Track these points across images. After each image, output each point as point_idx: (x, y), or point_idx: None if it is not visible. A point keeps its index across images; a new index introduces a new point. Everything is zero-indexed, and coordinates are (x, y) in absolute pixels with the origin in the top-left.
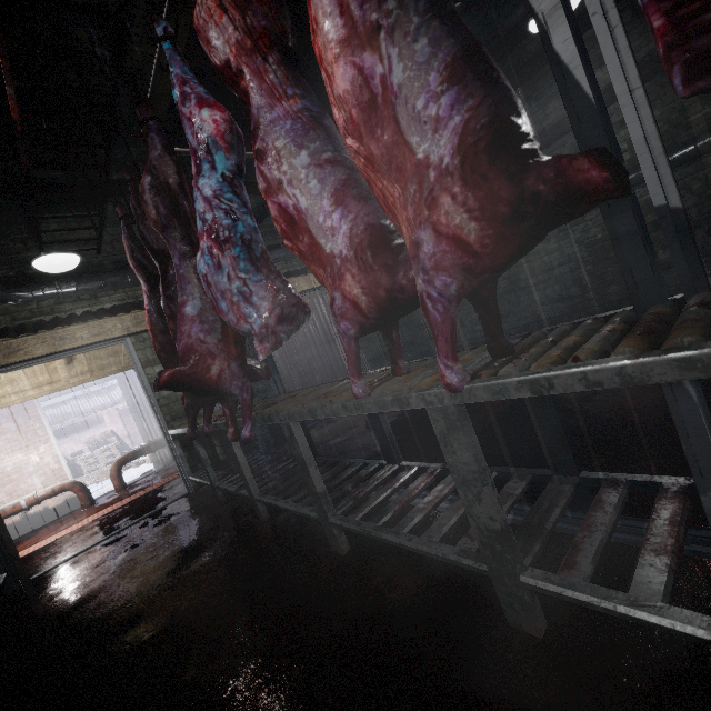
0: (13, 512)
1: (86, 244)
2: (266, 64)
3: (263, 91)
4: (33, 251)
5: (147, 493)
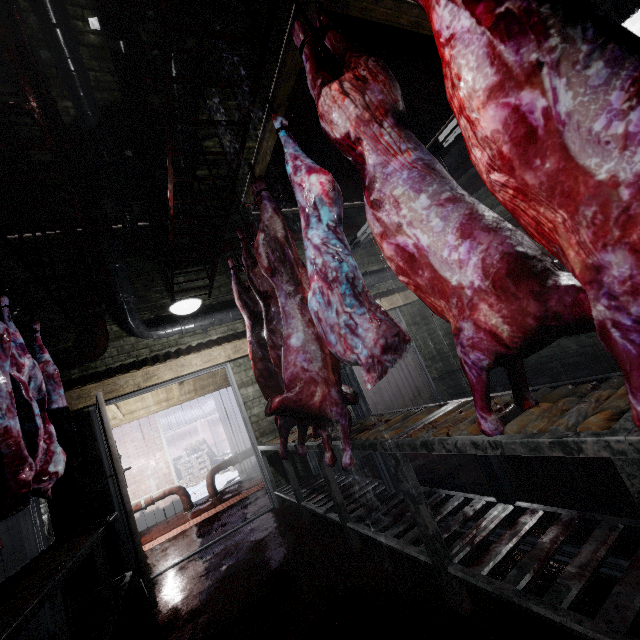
0: (135, 510)
1: (201, 291)
2: (382, 126)
3: (380, 148)
4: (167, 299)
5: (236, 503)
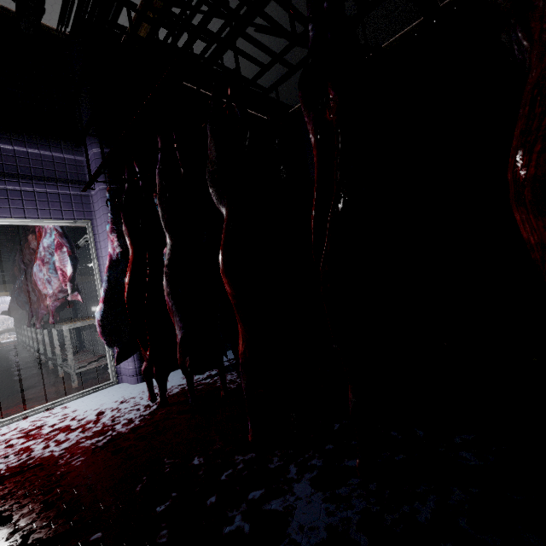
0: None
1: (5, 258)
2: None
3: None
4: None
5: (6, 345)
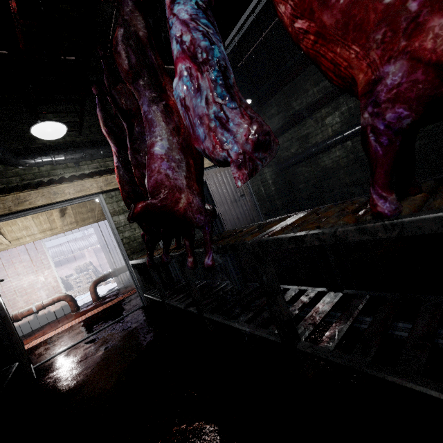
0: (28, 314)
1: (71, 128)
2: None
3: None
4: None
5: (114, 304)
